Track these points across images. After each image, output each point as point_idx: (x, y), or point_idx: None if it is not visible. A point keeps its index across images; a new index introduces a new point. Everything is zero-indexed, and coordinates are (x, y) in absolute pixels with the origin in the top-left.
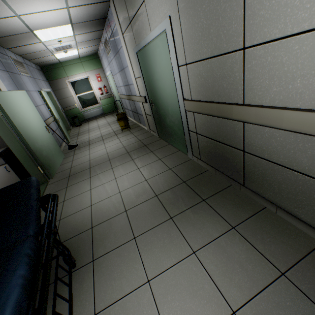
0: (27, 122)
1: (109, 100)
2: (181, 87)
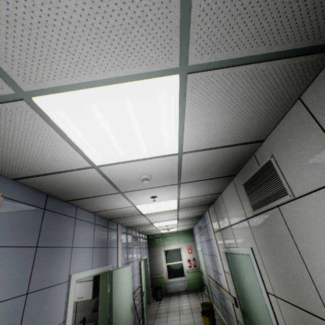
0: (121, 298)
1: (196, 274)
2: (275, 318)
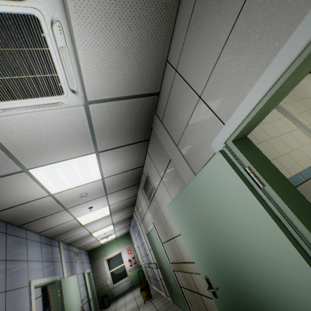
0: (71, 302)
1: (137, 270)
2: (167, 255)
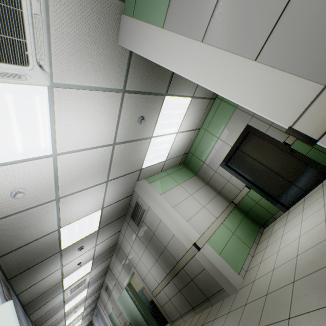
0: None
1: None
2: (121, 322)
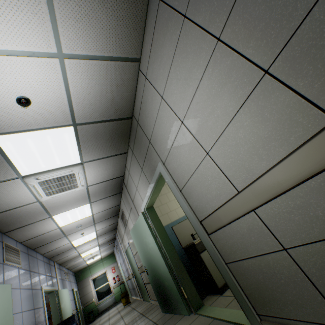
0: (65, 307)
1: (121, 286)
2: (137, 264)
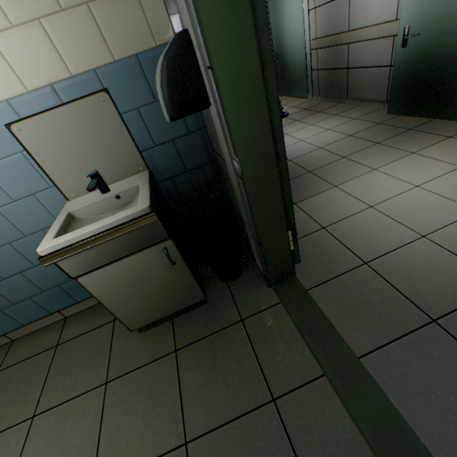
0: None
1: None
2: (309, 30)
